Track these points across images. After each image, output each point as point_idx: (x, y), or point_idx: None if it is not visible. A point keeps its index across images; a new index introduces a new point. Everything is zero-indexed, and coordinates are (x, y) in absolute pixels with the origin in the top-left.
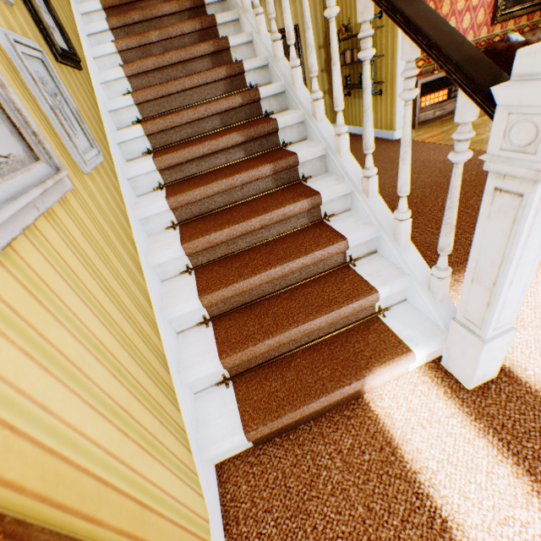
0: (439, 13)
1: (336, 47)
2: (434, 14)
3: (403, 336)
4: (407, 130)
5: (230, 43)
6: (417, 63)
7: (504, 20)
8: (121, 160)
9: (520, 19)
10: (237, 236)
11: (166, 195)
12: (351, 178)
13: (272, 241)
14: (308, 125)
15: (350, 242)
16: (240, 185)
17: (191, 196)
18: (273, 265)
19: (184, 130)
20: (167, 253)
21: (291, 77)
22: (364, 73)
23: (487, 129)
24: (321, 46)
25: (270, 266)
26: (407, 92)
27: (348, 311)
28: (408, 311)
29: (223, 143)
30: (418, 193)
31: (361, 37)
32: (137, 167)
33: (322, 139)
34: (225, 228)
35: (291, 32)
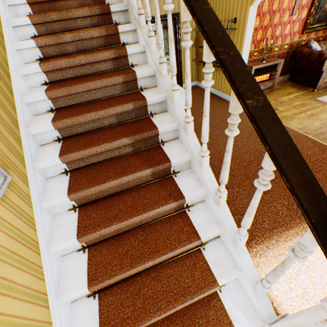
0: (272, 22)
1: (208, 106)
2: (297, 153)
3: (232, 315)
4: (256, 202)
5: (128, 52)
6: (253, 53)
7: (309, 32)
8: (34, 150)
9: (318, 32)
10: (122, 227)
11: (68, 190)
12: (207, 187)
13: (148, 225)
14: (181, 132)
15: (203, 239)
16: (127, 182)
17: (88, 192)
18: (146, 260)
19: (87, 124)
20: (66, 244)
21: (171, 94)
22: (228, 143)
23: (291, 107)
24: (193, 29)
25: (144, 260)
26: (262, 187)
27: (197, 299)
28: (237, 288)
29: (116, 144)
30: (247, 157)
31: (230, 123)
32: (46, 162)
33: (190, 149)
34: (112, 225)
35: (174, 67)
